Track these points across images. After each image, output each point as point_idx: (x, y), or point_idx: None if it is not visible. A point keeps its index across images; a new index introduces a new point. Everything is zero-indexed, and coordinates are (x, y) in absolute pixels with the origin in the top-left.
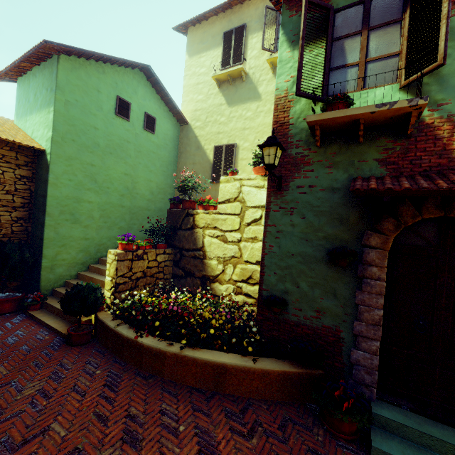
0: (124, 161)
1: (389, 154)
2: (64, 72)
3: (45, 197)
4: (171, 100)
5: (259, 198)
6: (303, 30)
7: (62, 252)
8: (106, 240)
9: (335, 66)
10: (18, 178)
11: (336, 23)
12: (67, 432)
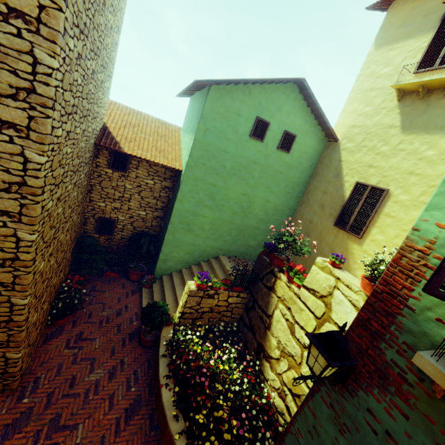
0: (246, 181)
1: None
2: (210, 102)
3: (172, 209)
4: (322, 115)
5: (349, 321)
6: None
7: (174, 251)
8: (210, 249)
9: None
10: (163, 187)
11: None
12: (80, 441)
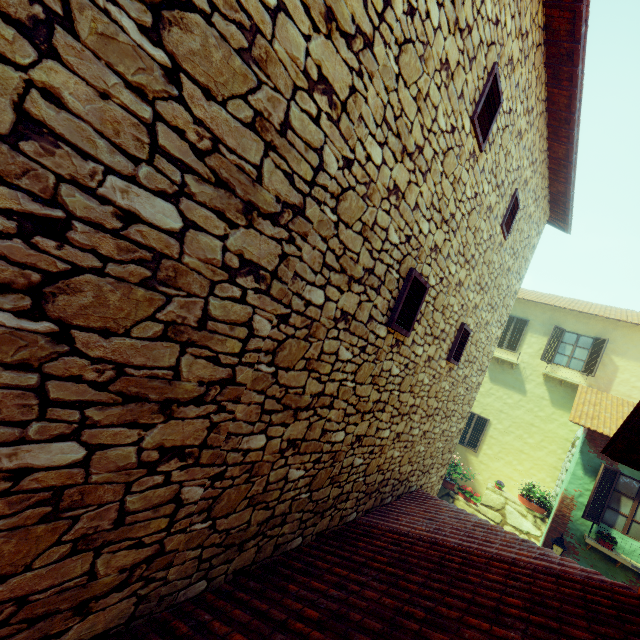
0: None
1: (632, 584)
2: None
3: None
4: None
5: (519, 522)
6: (597, 483)
7: None
8: None
9: (611, 506)
10: None
11: (619, 480)
12: None
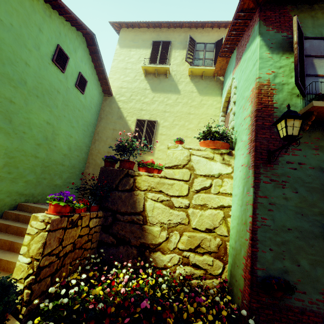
0: (50, 109)
1: None
2: None
3: None
4: (104, 71)
5: (208, 168)
6: (297, 37)
7: None
8: (5, 196)
9: (308, 73)
10: None
11: (305, 45)
12: None
